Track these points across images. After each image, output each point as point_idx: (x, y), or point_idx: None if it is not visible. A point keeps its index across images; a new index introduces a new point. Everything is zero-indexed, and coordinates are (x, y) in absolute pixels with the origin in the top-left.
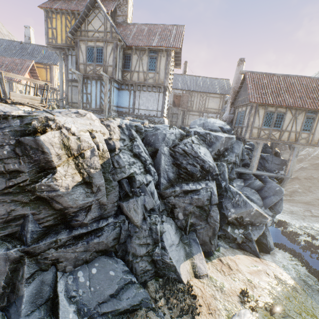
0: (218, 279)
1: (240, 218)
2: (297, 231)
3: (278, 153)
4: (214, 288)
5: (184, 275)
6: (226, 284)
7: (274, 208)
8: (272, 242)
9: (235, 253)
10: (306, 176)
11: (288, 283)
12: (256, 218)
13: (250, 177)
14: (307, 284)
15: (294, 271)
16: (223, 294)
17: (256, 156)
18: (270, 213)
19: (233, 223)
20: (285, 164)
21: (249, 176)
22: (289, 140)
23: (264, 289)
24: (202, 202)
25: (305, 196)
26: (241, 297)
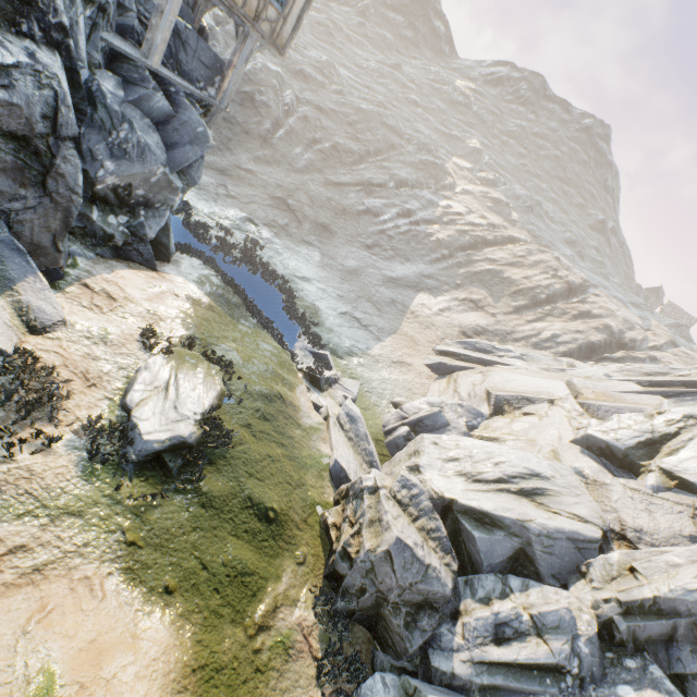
0: (92, 324)
1: (126, 189)
2: (207, 221)
3: (206, 35)
4: (89, 342)
5: (1, 336)
6: (113, 329)
7: (188, 173)
8: (174, 242)
9: (113, 268)
10: (227, 116)
11: (205, 303)
12: (160, 192)
13: (144, 78)
14: (224, 300)
15: (210, 285)
16: (111, 347)
17: (168, 18)
18: (180, 184)
19: (107, 200)
20: (222, 74)
21: (141, 76)
22: (246, 11)
23: (176, 320)
24: (27, 123)
25: (221, 157)
26: (144, 341)
